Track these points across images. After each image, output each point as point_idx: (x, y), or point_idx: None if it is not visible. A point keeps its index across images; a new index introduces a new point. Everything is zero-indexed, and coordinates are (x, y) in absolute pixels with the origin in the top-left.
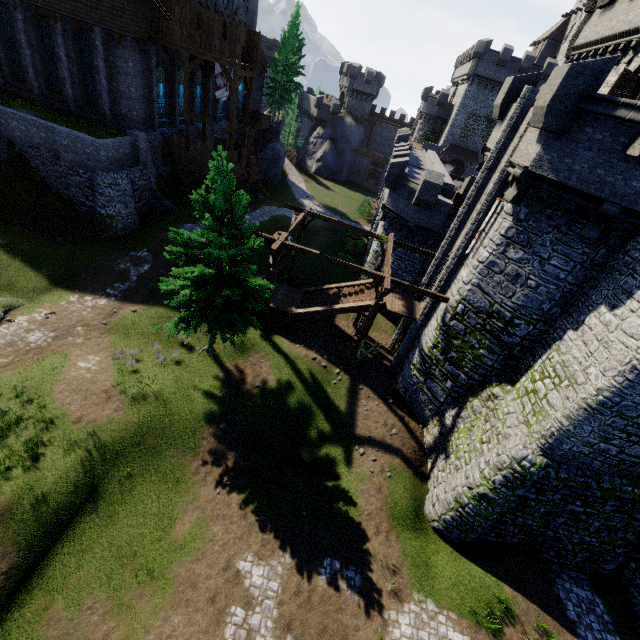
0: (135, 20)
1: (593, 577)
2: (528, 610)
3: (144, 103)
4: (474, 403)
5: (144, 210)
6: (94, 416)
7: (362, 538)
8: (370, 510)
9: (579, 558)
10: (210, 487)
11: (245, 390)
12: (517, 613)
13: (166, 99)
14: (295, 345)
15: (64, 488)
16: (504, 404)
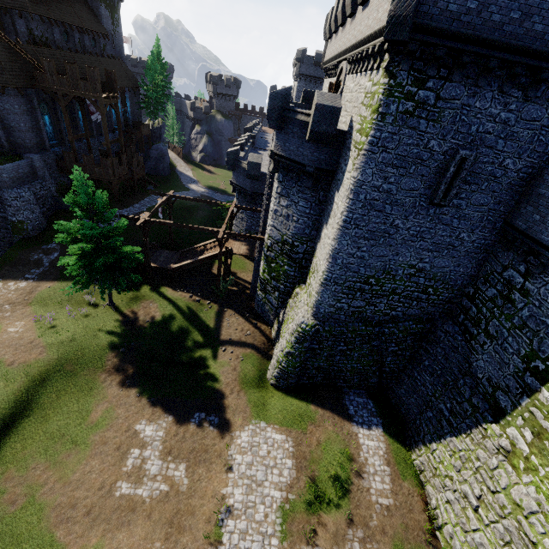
0: (13, 74)
1: (369, 390)
2: (324, 414)
3: (34, 132)
4: (290, 302)
5: (49, 213)
6: (24, 359)
7: (221, 398)
8: (228, 381)
9: (356, 379)
10: (115, 389)
11: (138, 325)
12: (317, 417)
13: (53, 126)
14: (176, 290)
15: (6, 404)
16: (300, 297)
